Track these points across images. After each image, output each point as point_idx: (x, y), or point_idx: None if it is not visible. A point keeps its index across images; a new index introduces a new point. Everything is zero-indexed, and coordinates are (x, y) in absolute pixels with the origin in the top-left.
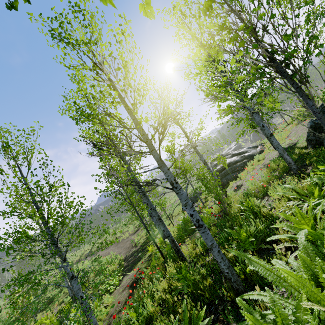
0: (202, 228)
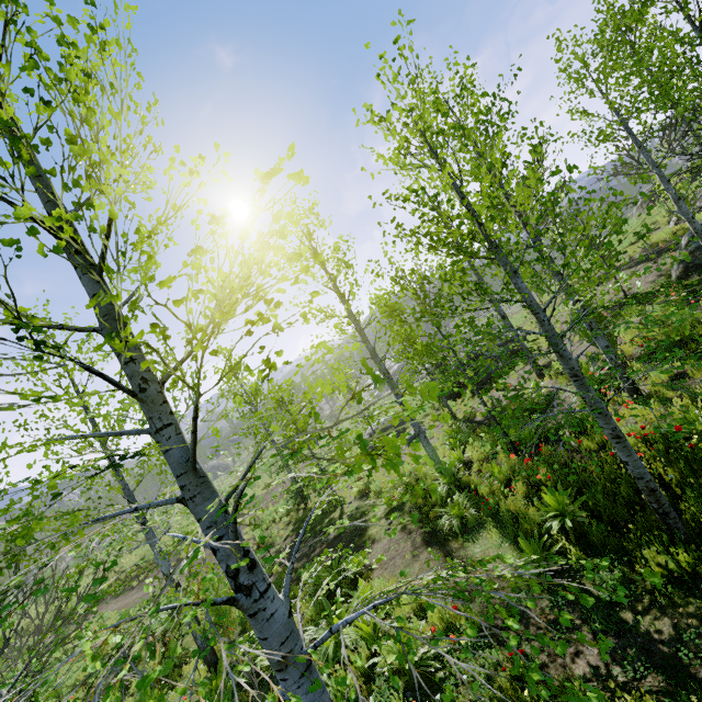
0: None
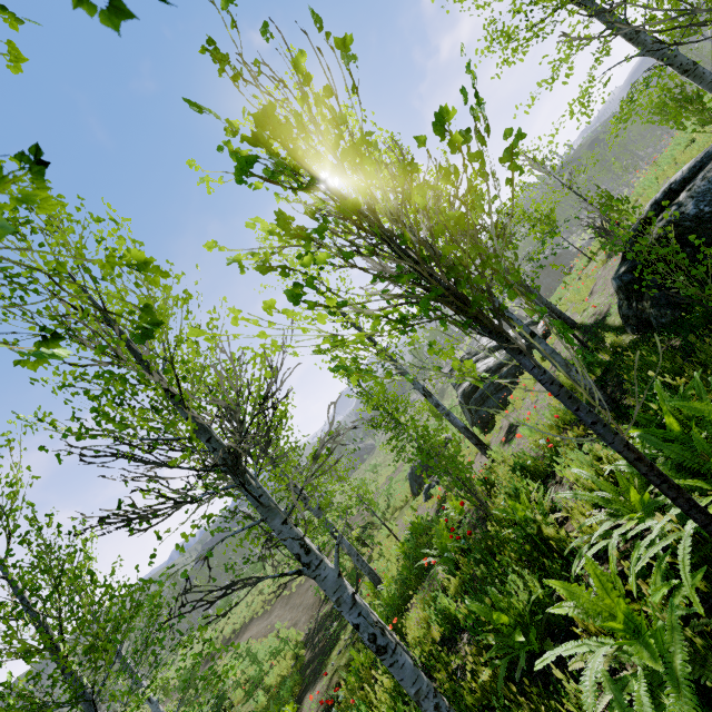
0: (388, 655)
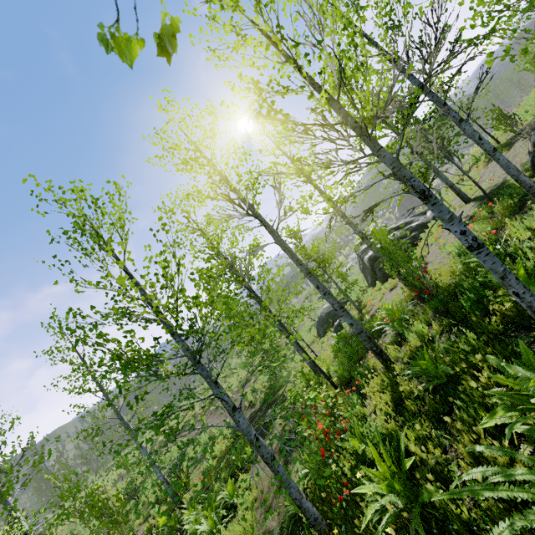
0: (485, 249)
